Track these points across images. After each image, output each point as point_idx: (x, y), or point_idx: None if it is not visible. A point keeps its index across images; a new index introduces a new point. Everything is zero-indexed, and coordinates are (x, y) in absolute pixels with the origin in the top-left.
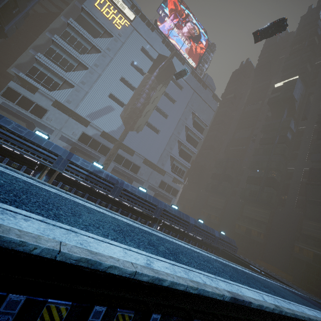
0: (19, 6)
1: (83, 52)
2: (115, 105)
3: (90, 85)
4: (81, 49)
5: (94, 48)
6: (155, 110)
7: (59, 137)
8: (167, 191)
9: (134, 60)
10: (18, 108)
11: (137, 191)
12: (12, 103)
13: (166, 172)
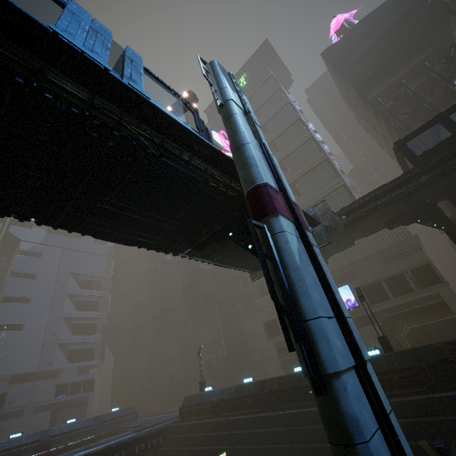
0: None
1: None
2: None
3: None
4: None
5: None
6: (3, 302)
7: None
8: (74, 393)
9: None
10: None
11: None
12: None
13: (60, 369)
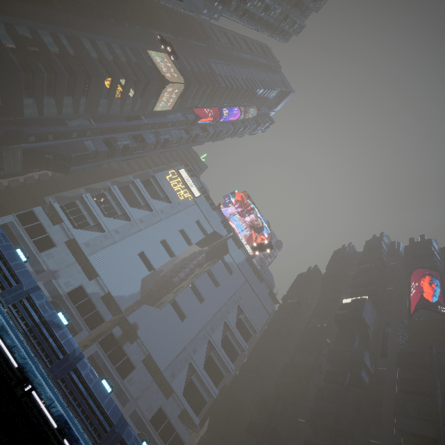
0: (97, 158)
1: (134, 206)
2: (142, 266)
3: (123, 235)
4: (134, 203)
5: (147, 206)
6: (190, 287)
7: (45, 281)
8: (162, 437)
9: (185, 228)
10: (24, 232)
11: (94, 381)
12: (22, 225)
13: (174, 392)
